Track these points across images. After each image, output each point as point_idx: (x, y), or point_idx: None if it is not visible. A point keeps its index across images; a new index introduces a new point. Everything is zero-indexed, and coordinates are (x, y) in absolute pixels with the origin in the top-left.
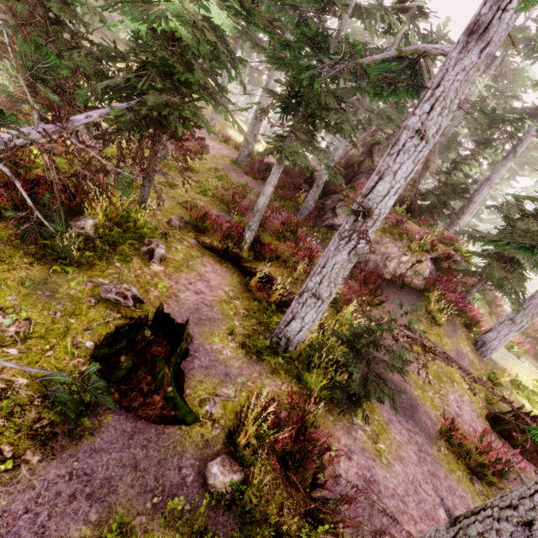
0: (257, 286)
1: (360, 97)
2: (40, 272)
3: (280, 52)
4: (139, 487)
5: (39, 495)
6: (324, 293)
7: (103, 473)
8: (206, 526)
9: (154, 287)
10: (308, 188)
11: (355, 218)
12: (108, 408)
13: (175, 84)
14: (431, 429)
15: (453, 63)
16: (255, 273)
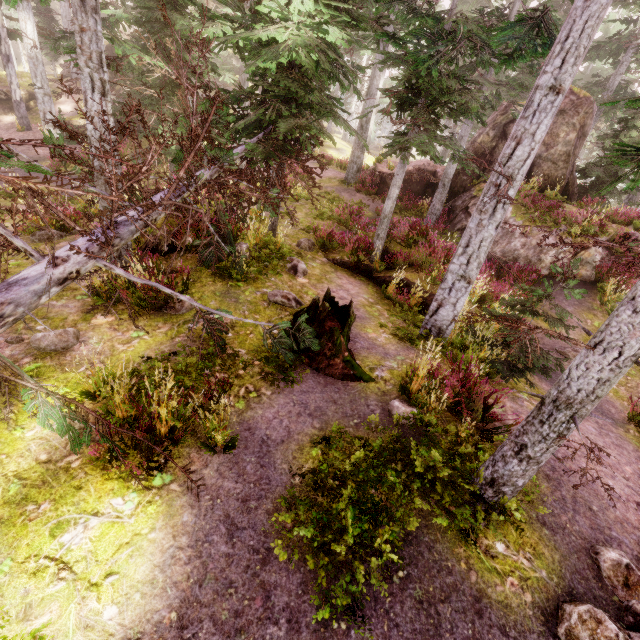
0: (395, 292)
1: (482, 72)
2: (222, 286)
3: (396, 50)
4: (341, 414)
5: (279, 411)
6: (470, 273)
7: (314, 404)
8: (399, 434)
9: (305, 294)
10: (432, 193)
11: (494, 190)
12: (303, 368)
13: (299, 108)
14: (616, 415)
15: (578, 12)
16: (390, 282)
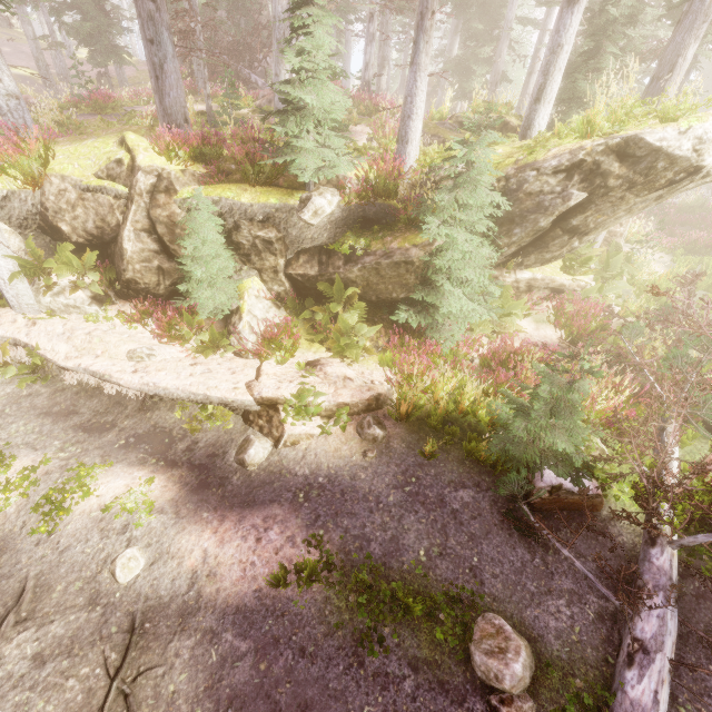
0: None
1: None
2: None
3: None
4: None
5: None
6: None
7: None
8: None
9: None
10: None
11: None
12: None
13: None
14: None
15: None
16: None
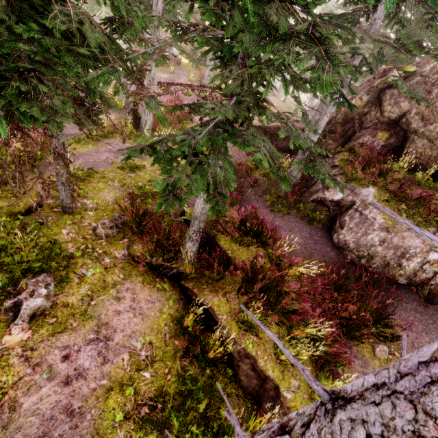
0: (191, 329)
1: None
2: None
3: None
4: None
5: None
6: None
7: None
8: None
9: None
10: (297, 150)
11: None
12: None
13: None
14: None
15: None
16: (195, 302)
